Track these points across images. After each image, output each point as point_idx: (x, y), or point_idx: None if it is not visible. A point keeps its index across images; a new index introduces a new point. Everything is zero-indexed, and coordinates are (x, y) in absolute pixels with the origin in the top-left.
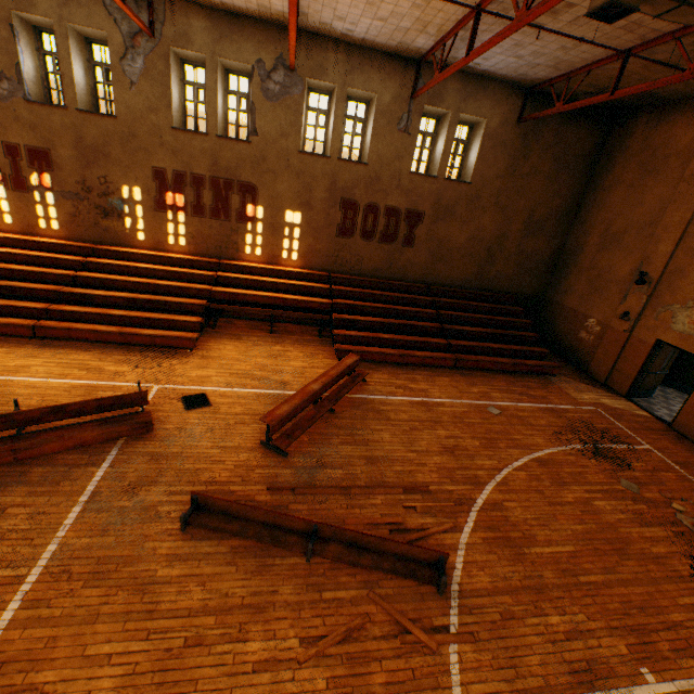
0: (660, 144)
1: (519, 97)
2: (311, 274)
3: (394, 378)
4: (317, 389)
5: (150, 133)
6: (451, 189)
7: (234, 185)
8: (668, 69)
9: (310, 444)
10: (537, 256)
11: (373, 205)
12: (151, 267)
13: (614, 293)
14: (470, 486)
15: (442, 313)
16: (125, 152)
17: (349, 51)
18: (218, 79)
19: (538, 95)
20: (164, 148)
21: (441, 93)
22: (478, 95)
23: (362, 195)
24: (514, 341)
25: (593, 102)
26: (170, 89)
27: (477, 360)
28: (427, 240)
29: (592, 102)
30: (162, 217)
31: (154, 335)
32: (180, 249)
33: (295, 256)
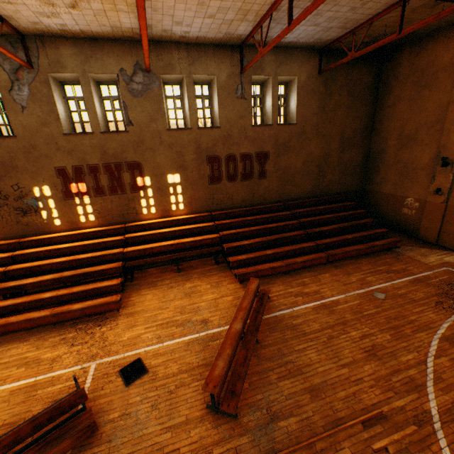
0: (426, 66)
1: (316, 56)
2: (197, 217)
3: (289, 287)
4: (240, 329)
5: (46, 142)
6: (284, 130)
7: (123, 166)
8: (430, 9)
9: (252, 390)
10: (353, 163)
11: (231, 155)
12: (70, 245)
13: (422, 176)
14: (413, 394)
15: (302, 221)
16: (29, 161)
17: (188, 49)
18: (92, 90)
19: (328, 53)
20: (60, 151)
21: (261, 65)
22: (287, 61)
23: (221, 150)
24: (359, 228)
25: (383, 43)
26: (55, 105)
27: (343, 252)
28: (275, 170)
29: (382, 43)
30: (71, 203)
31: (83, 308)
32: (91, 224)
33: (182, 206)
